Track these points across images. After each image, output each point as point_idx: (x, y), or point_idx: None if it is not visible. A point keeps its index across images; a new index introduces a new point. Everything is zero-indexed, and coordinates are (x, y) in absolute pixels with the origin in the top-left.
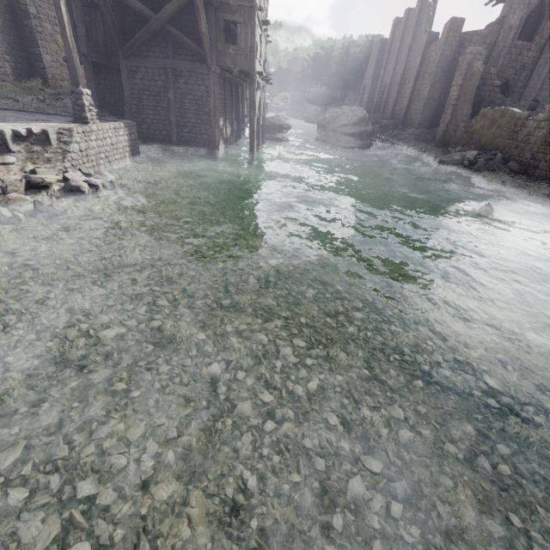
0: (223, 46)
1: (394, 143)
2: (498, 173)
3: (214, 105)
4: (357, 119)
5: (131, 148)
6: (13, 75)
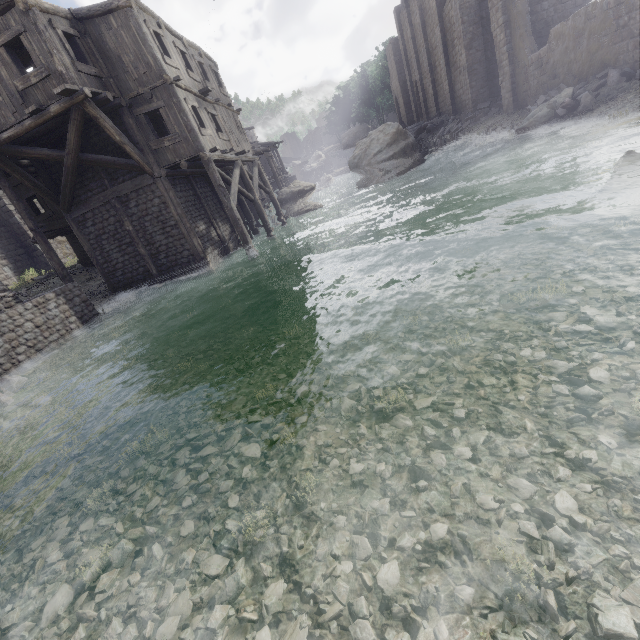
0: (157, 143)
1: (449, 140)
2: (624, 98)
3: (177, 213)
4: (390, 138)
5: (78, 315)
6: (15, 275)
